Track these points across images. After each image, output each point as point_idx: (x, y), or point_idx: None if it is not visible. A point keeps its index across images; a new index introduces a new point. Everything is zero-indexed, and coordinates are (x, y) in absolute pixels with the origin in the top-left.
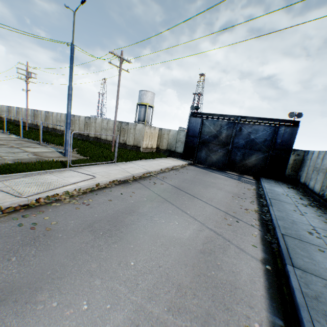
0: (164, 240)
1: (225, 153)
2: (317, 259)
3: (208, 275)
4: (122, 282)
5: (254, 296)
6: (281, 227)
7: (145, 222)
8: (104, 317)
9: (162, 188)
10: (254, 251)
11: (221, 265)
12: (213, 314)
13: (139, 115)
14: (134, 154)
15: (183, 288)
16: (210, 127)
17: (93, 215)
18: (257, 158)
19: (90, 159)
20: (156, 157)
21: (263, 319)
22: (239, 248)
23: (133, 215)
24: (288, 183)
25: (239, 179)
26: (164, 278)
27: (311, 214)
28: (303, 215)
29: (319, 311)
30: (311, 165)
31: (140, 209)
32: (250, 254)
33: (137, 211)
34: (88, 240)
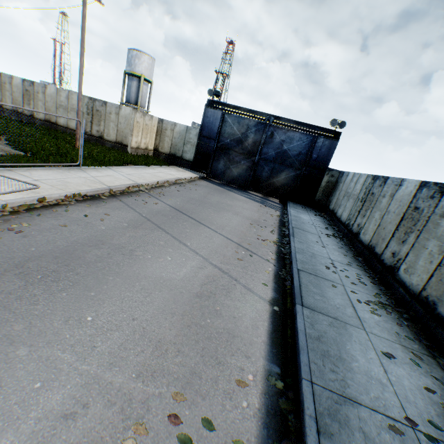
0: (146, 283)
1: (250, 166)
2: (329, 296)
3: (202, 324)
4: (68, 348)
5: (253, 344)
6: (299, 262)
7: (120, 258)
8: (29, 402)
9: (155, 210)
10: (264, 291)
11: (221, 311)
12: (199, 372)
13: (129, 94)
14: (115, 155)
15: (164, 345)
16: (233, 127)
17: (28, 249)
18: (288, 176)
19: (32, 156)
20: (152, 163)
21: (260, 369)
22: (247, 288)
23: (101, 248)
24: (317, 210)
25: (263, 202)
26: (138, 335)
27: (333, 246)
28: (325, 247)
29: (318, 353)
30: (344, 189)
31: (114, 240)
32: (259, 295)
33: (109, 243)
34: (13, 289)
